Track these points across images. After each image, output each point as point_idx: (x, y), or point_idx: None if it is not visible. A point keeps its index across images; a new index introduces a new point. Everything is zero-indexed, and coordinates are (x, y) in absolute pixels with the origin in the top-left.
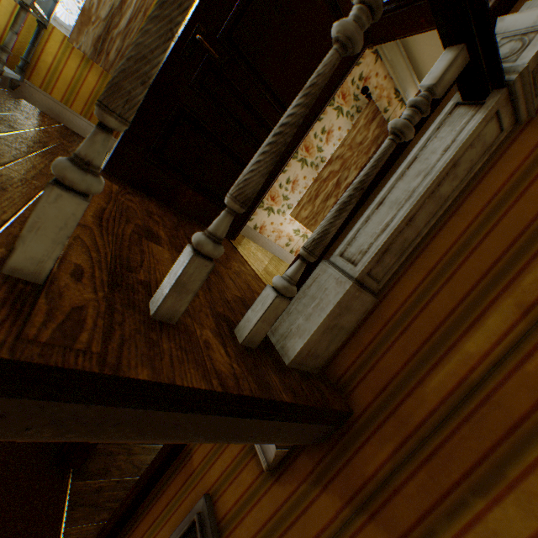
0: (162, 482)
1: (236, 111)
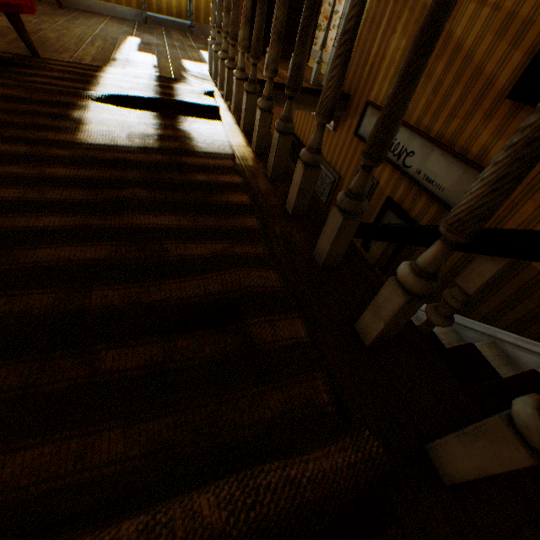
0: None
1: None
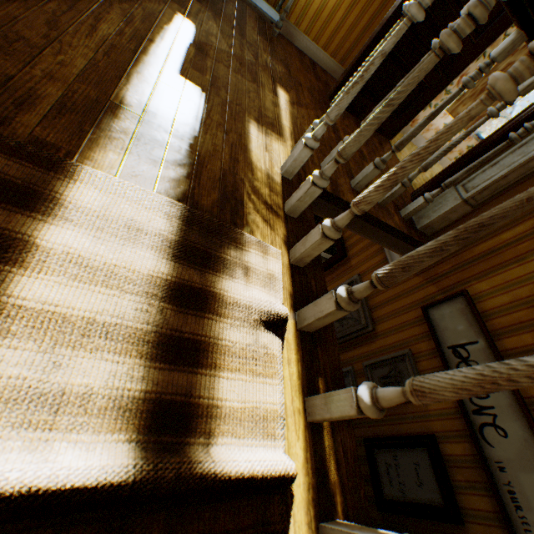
0: (331, 269)
1: (429, 42)
